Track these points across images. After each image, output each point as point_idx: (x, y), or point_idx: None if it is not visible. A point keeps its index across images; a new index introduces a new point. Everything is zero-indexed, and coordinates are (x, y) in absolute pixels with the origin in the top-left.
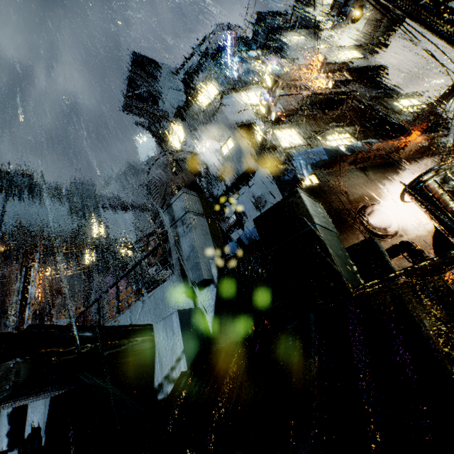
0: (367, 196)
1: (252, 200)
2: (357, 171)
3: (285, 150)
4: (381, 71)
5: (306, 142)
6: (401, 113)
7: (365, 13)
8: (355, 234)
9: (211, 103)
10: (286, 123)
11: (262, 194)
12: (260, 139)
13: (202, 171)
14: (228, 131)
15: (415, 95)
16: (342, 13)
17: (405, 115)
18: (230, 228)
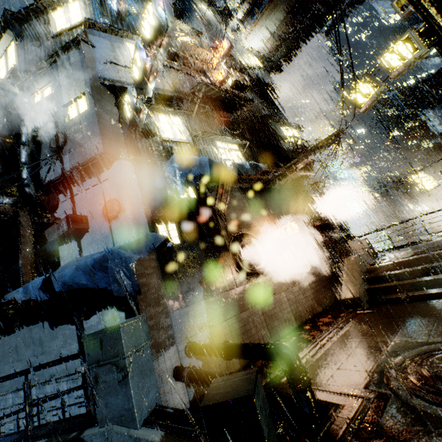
0: (244, 224)
1: (101, 202)
2: (239, 191)
3: (164, 142)
4: (275, 91)
5: (192, 140)
6: (285, 140)
7: (274, 22)
8: (225, 272)
9: (68, 31)
10: (172, 107)
11: (118, 198)
12: (130, 115)
13: (22, 132)
14: (83, 84)
15: (296, 126)
16: (255, 9)
17: (287, 143)
18: (57, 239)
